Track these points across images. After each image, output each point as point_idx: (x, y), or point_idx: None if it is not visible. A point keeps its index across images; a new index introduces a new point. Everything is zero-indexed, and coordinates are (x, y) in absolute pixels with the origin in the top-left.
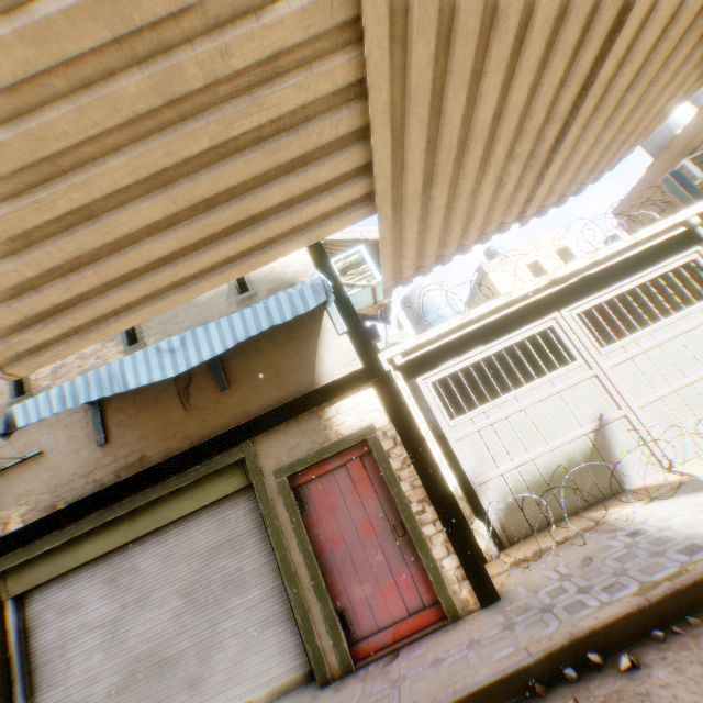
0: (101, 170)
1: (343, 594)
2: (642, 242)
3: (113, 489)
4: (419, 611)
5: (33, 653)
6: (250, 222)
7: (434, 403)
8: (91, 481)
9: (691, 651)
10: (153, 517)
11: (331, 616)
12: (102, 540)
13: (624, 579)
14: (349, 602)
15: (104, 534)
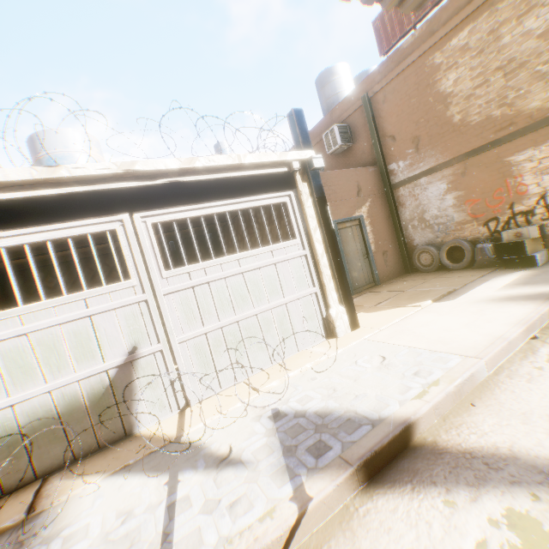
0: None
1: None
2: (249, 167)
3: None
4: None
5: None
6: None
7: None
8: None
9: None
10: None
11: None
12: None
13: None
14: None
15: None
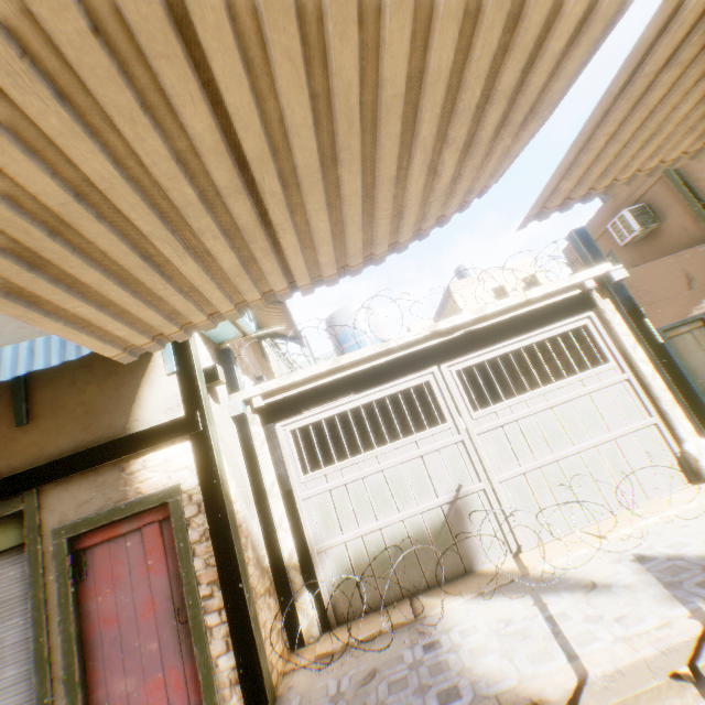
0: None
1: (102, 686)
2: (535, 300)
3: None
4: None
5: None
6: None
7: (290, 454)
8: None
9: None
10: None
11: None
12: None
13: None
14: (107, 697)
15: None
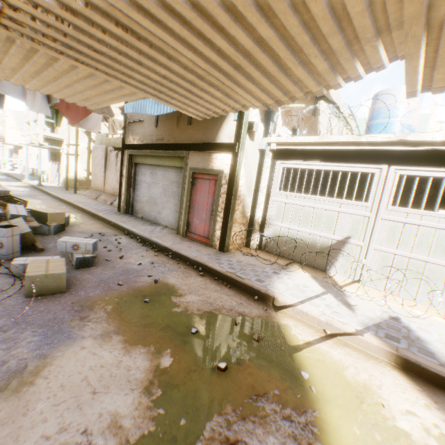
0: (63, 81)
1: (191, 218)
2: None
3: (154, 145)
4: (206, 238)
5: (136, 180)
6: (111, 90)
7: (277, 178)
8: (151, 139)
9: (210, 283)
10: (161, 161)
11: (185, 221)
12: (150, 160)
13: (237, 270)
14: (192, 221)
15: (151, 158)
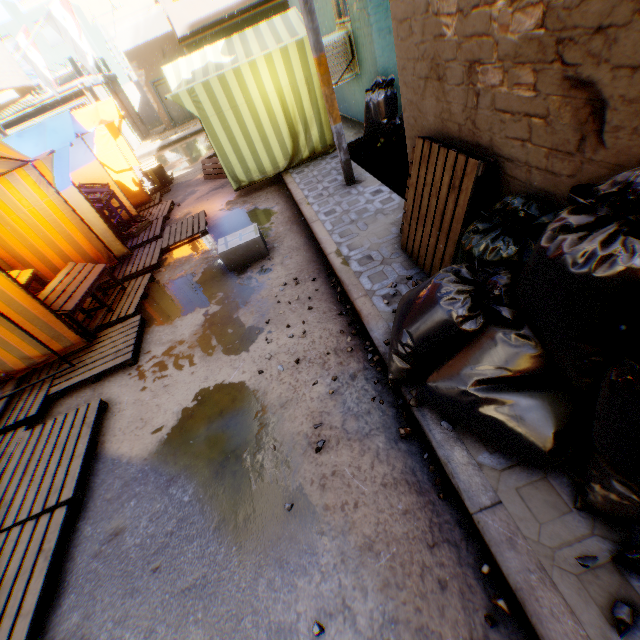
0: None
1: None
2: (64, 93)
3: None
4: None
5: None
6: None
7: None
8: None
9: None
10: None
11: None
12: None
13: None
14: None
15: None
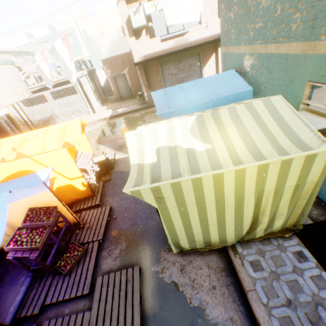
0: None
1: None
2: (62, 79)
3: None
4: None
5: None
6: None
7: (22, 105)
8: None
9: None
10: None
11: None
12: None
13: None
14: None
15: None
